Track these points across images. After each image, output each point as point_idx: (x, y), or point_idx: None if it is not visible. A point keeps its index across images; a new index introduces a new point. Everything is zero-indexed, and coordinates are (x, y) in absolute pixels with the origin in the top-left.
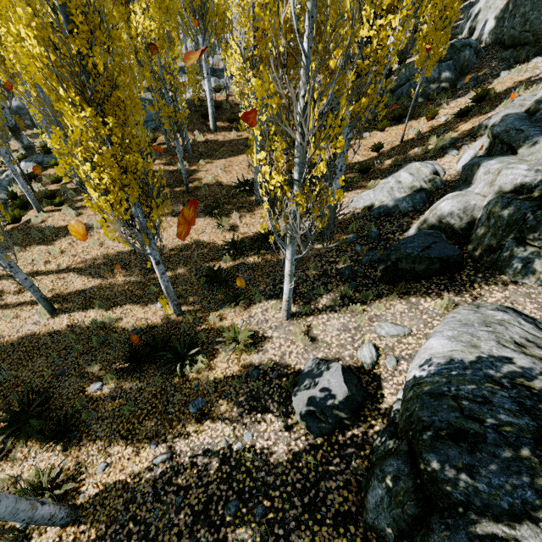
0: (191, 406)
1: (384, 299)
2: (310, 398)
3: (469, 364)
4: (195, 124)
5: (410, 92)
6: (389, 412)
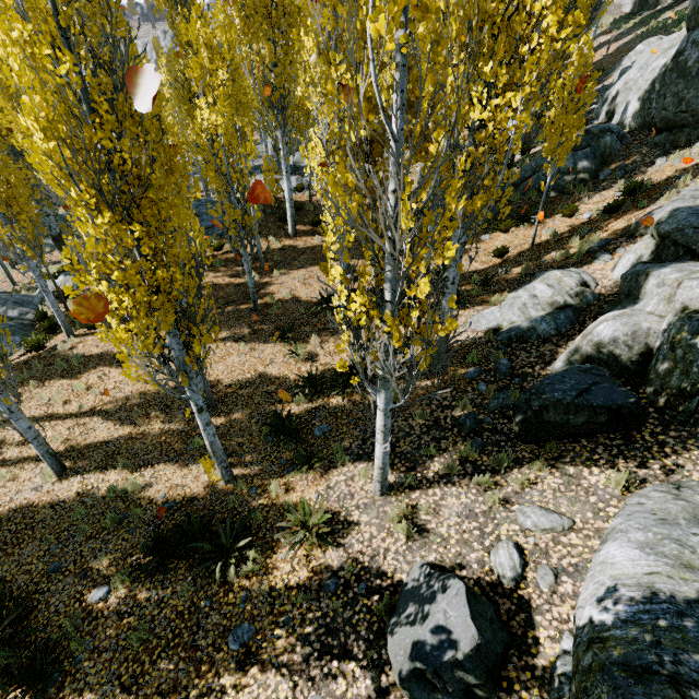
0: (232, 639)
1: (526, 467)
2: (415, 644)
3: (687, 606)
4: (270, 228)
5: (538, 186)
6: (550, 676)
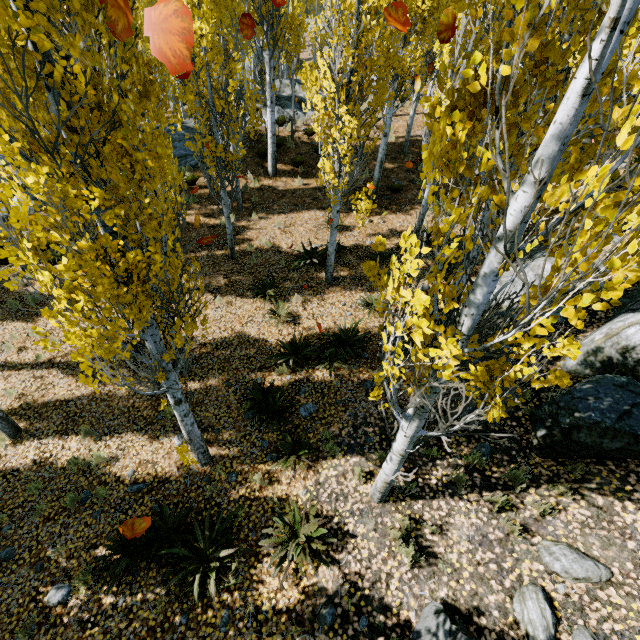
0: None
1: (545, 487)
2: None
3: None
4: (248, 164)
5: None
6: None
